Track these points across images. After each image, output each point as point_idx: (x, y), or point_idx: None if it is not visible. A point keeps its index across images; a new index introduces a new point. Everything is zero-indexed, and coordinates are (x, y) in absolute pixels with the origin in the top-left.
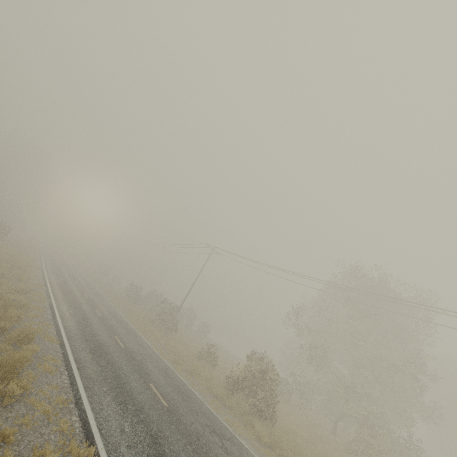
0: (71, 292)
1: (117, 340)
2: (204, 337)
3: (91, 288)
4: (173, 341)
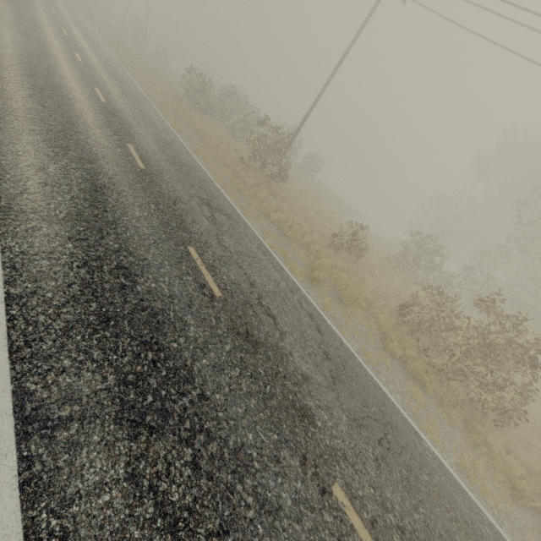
0: (59, 88)
1: (198, 269)
2: (312, 178)
3: (115, 74)
4: (291, 213)
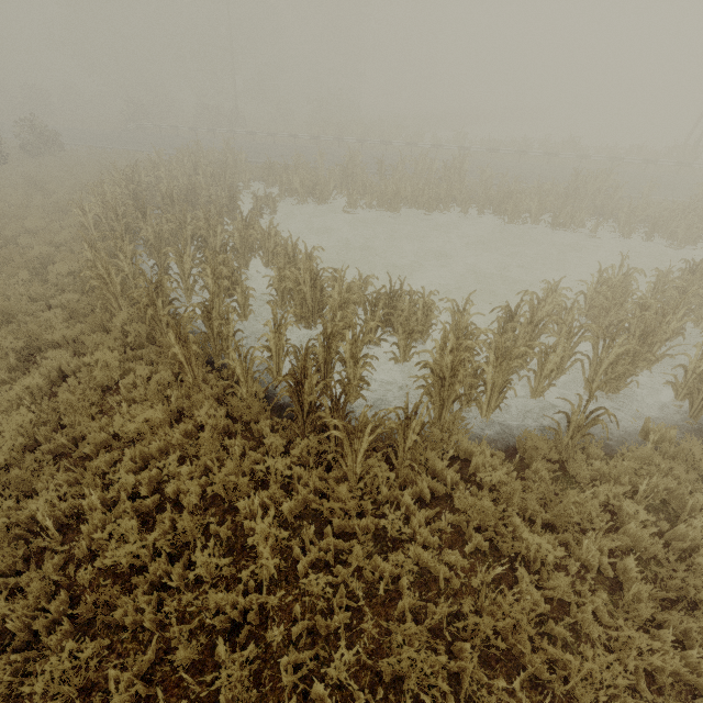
0: None
1: None
2: None
3: None
4: None
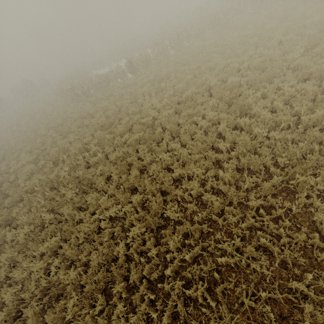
0: None
1: None
2: None
3: None
4: None
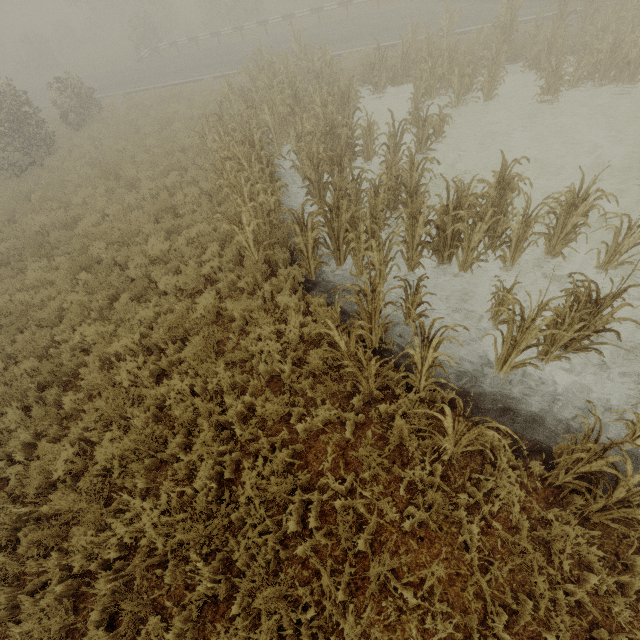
0: None
1: None
2: None
3: None
4: None
